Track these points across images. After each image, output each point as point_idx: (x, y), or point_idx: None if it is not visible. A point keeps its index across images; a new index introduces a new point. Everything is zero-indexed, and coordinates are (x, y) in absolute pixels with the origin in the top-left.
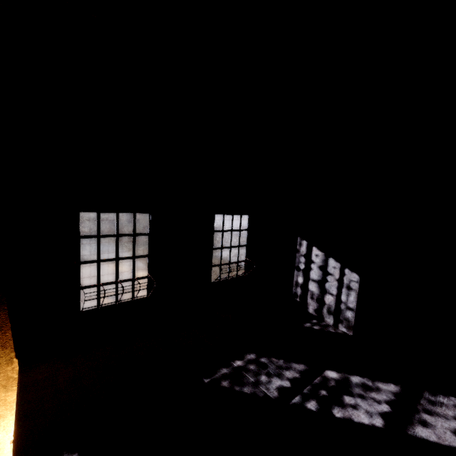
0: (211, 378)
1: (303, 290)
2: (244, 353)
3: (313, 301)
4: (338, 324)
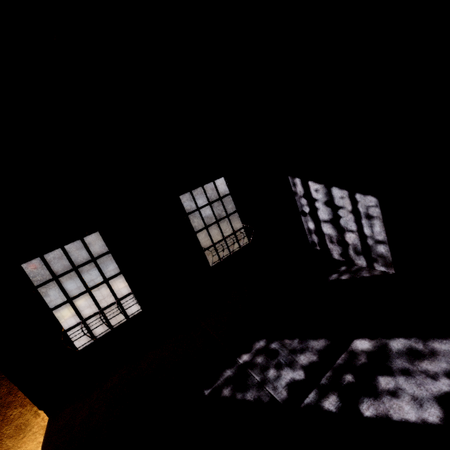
0: (213, 388)
1: (318, 236)
2: (252, 342)
3: (334, 245)
4: (372, 264)
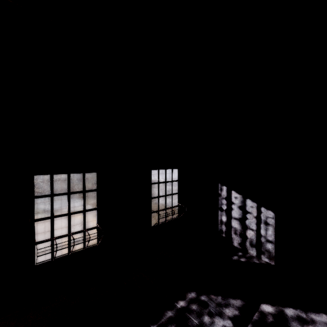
0: (158, 324)
1: (227, 227)
2: (185, 292)
3: (236, 236)
4: (260, 255)
